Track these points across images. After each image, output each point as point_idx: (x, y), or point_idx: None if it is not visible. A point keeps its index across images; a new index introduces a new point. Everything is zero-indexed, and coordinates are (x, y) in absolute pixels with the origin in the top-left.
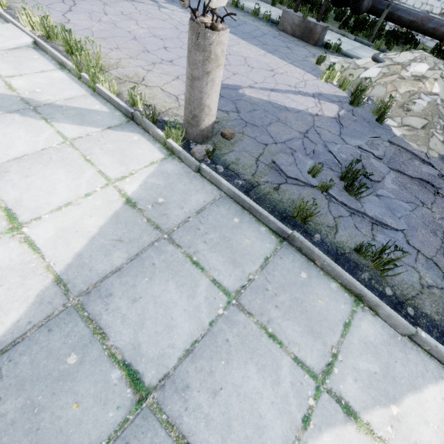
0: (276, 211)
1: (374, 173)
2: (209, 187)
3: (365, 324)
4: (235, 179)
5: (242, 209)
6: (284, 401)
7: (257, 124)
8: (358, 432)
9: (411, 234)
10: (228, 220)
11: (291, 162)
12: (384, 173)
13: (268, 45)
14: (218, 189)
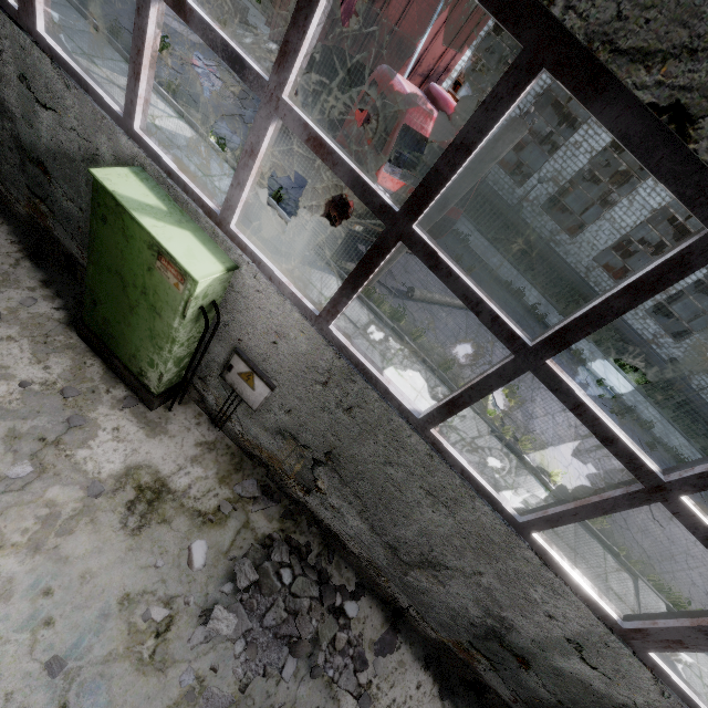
0: (104, 29)
1: (190, 61)
2: (64, 1)
3: (124, 65)
4: (85, 10)
5: (82, 17)
6: (66, 46)
7: (123, 8)
8: (94, 66)
9: (187, 79)
10: (70, 14)
11: (131, 26)
12: (199, 66)
13: None
14: (70, 5)
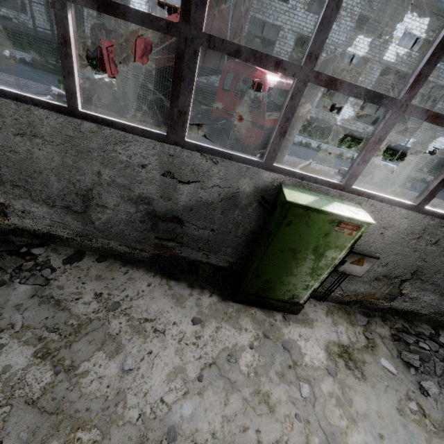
0: None
1: None
2: None
3: None
4: None
5: None
6: None
7: None
8: None
9: None
10: None
11: None
12: None
13: (25, 75)
14: None
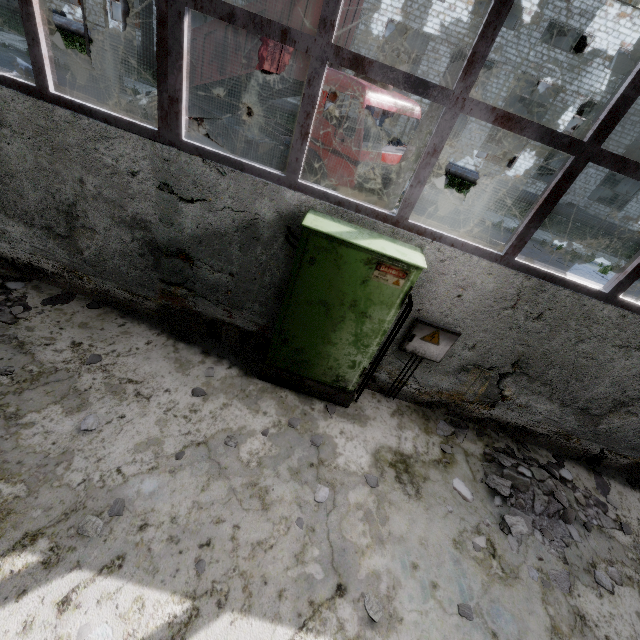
0: None
1: None
2: None
3: None
4: None
5: None
6: None
7: None
8: None
9: None
10: None
11: None
12: None
13: (65, 85)
14: None
